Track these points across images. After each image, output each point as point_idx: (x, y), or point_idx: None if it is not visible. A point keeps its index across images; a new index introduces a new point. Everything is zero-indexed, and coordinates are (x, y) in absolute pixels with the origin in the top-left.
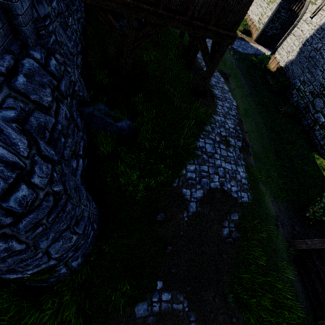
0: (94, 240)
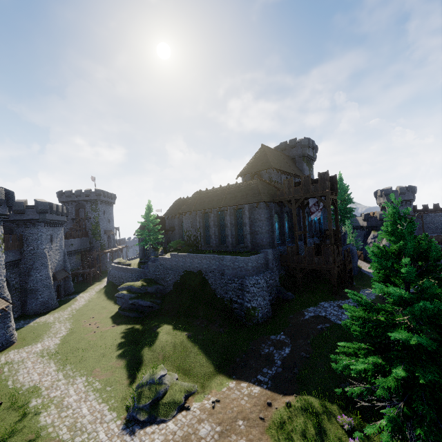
0: (266, 315)
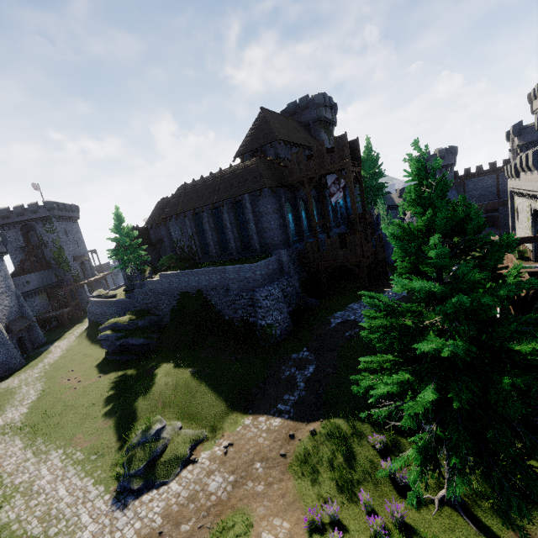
0: (286, 330)
